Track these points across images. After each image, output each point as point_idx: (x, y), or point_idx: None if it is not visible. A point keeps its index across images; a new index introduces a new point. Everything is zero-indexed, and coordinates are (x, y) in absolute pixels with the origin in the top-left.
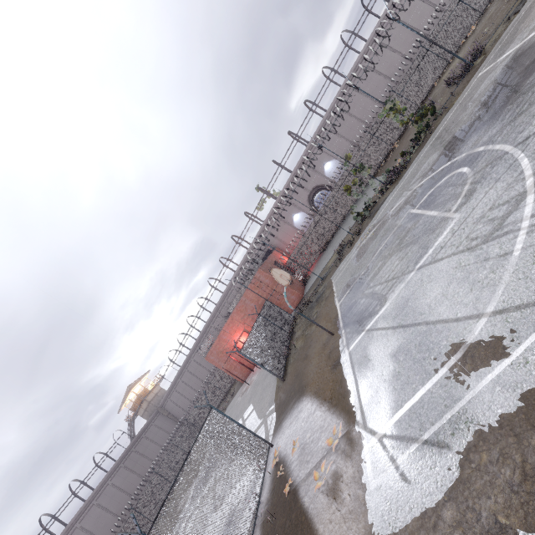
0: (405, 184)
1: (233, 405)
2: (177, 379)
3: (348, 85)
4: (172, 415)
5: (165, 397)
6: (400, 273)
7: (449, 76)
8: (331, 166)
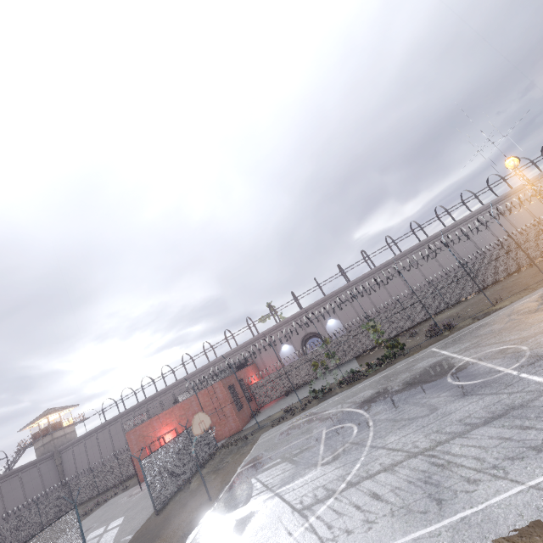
0: (347, 396)
1: (115, 502)
2: (94, 432)
3: (374, 273)
4: (63, 467)
5: (70, 443)
6: (271, 486)
7: (438, 321)
8: (334, 324)
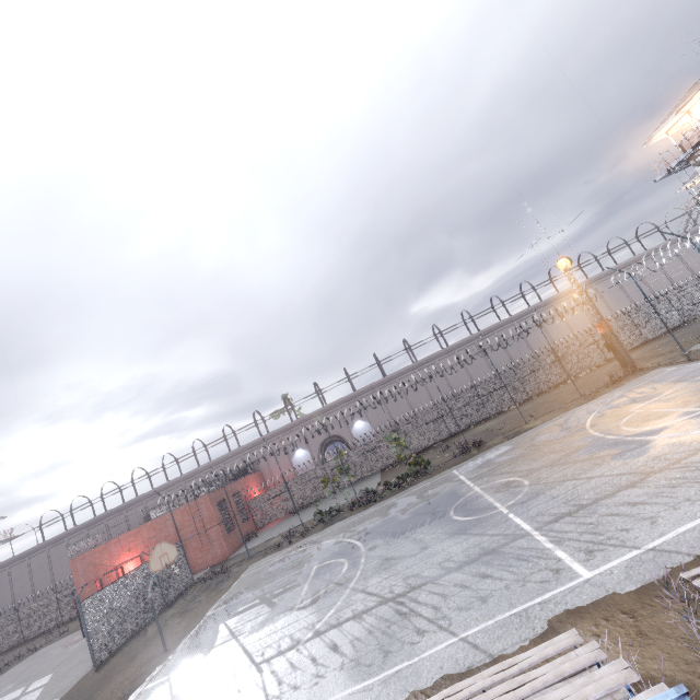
0: (354, 523)
1: (44, 654)
2: (25, 556)
3: (415, 368)
4: None
5: None
6: (238, 634)
7: (474, 434)
8: (362, 426)
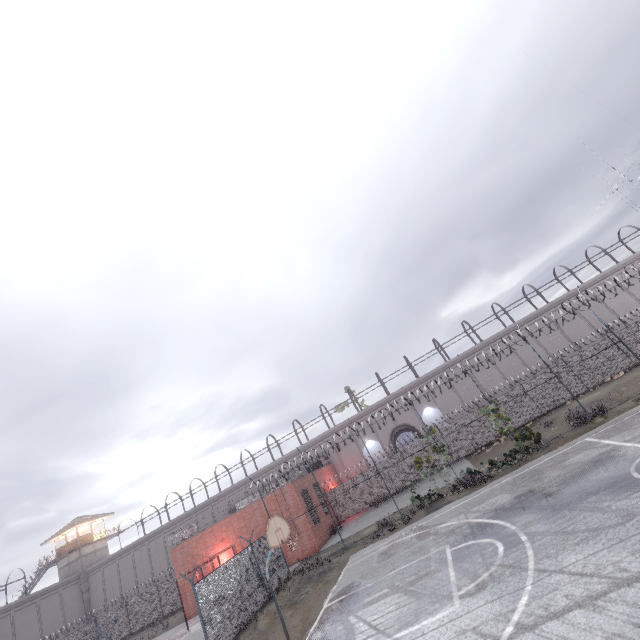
0: (470, 504)
1: None
2: (130, 549)
3: (481, 348)
4: (89, 595)
5: (100, 562)
6: (383, 627)
7: (578, 406)
8: (431, 413)
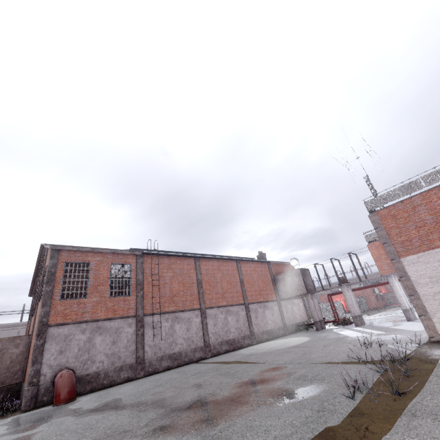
0: None
1: None
2: None
3: None
4: None
5: None
6: None
7: None
8: None
